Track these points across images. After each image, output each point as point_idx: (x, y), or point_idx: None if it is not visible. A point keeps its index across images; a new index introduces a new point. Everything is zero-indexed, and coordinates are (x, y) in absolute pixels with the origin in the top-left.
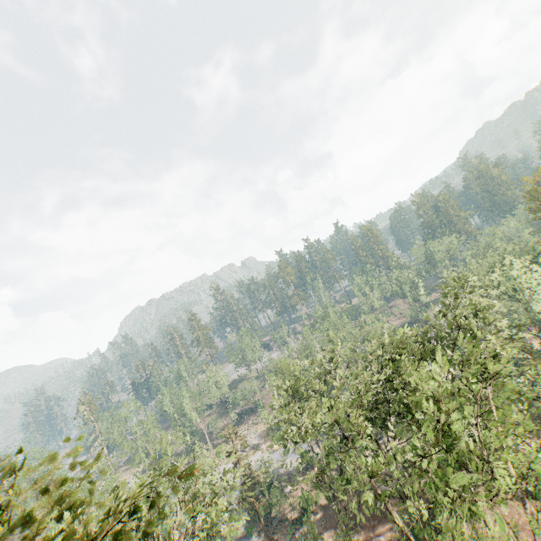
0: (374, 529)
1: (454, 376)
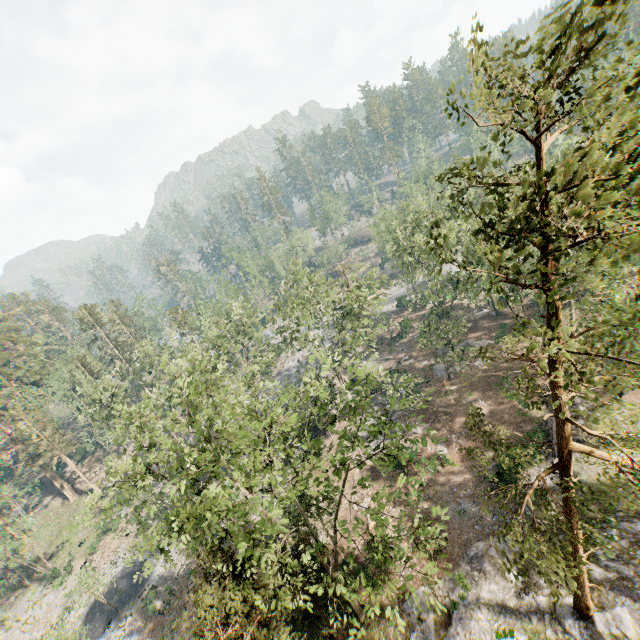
0: (466, 336)
1: None
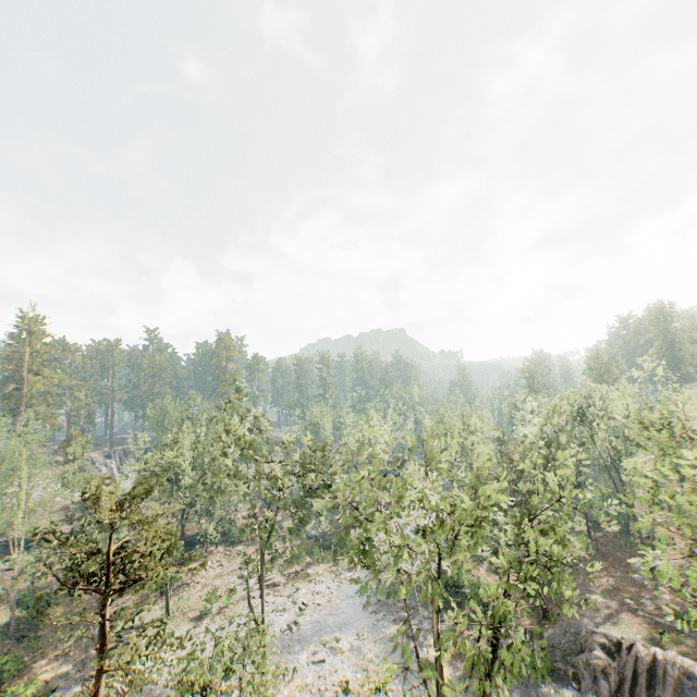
0: (620, 561)
1: None
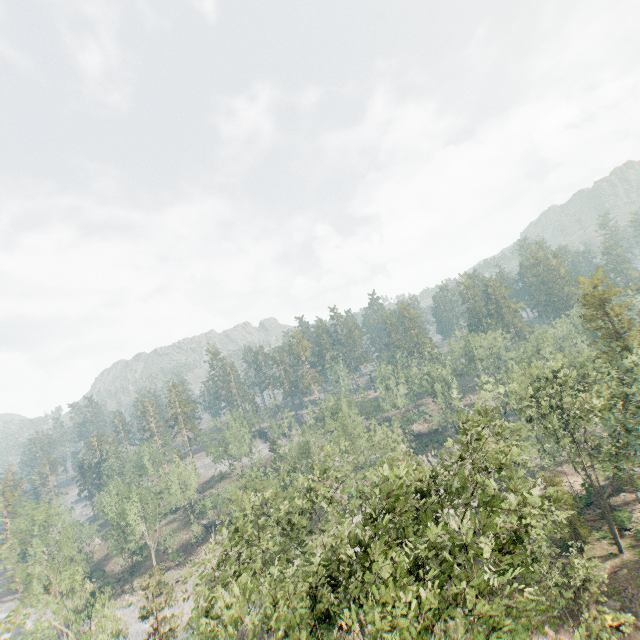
0: None
1: (453, 564)
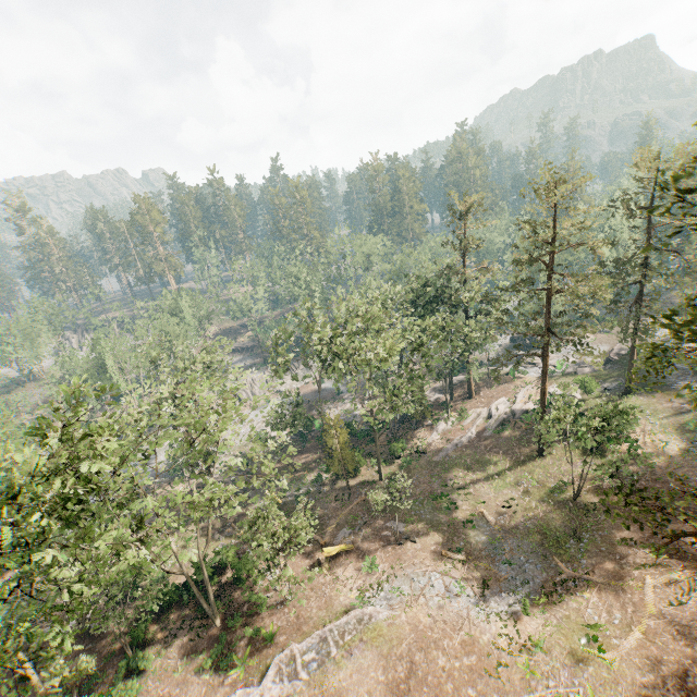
0: None
1: None
